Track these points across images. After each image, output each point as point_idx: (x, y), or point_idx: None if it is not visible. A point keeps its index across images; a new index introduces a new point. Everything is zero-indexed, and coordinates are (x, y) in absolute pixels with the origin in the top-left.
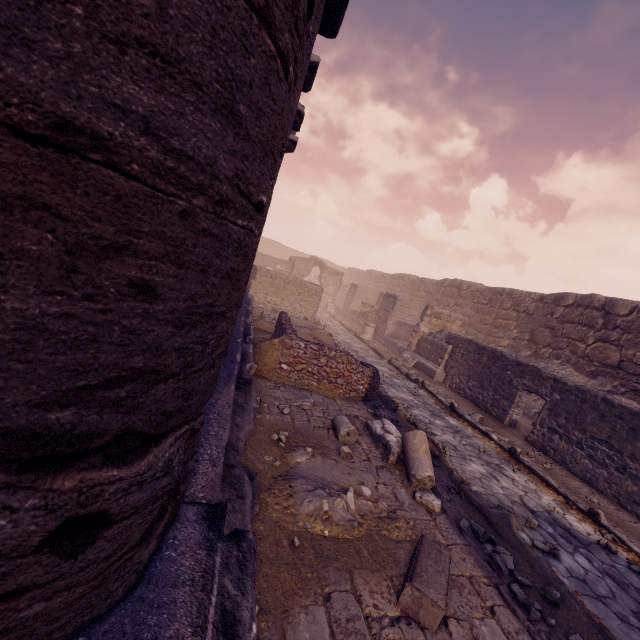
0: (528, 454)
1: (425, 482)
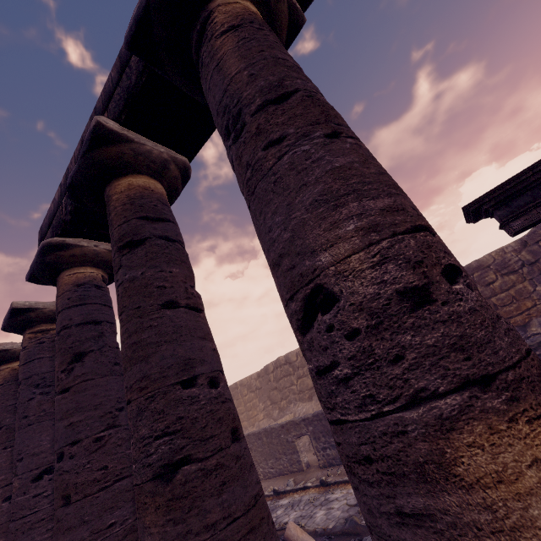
0: (328, 475)
1: None
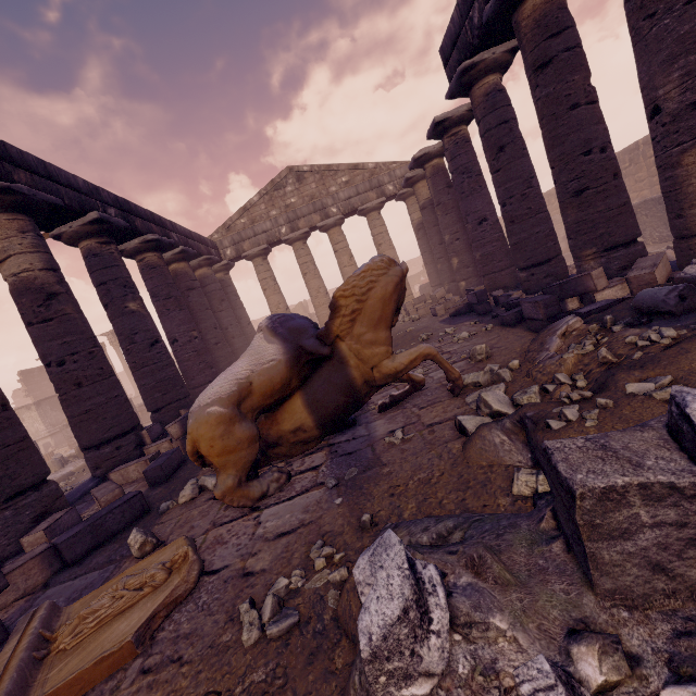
0: None
1: None
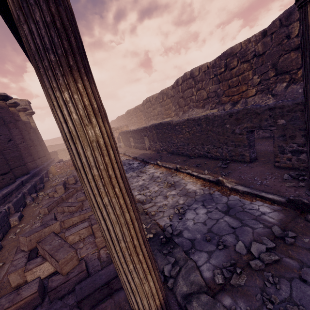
0: (130, 151)
1: None
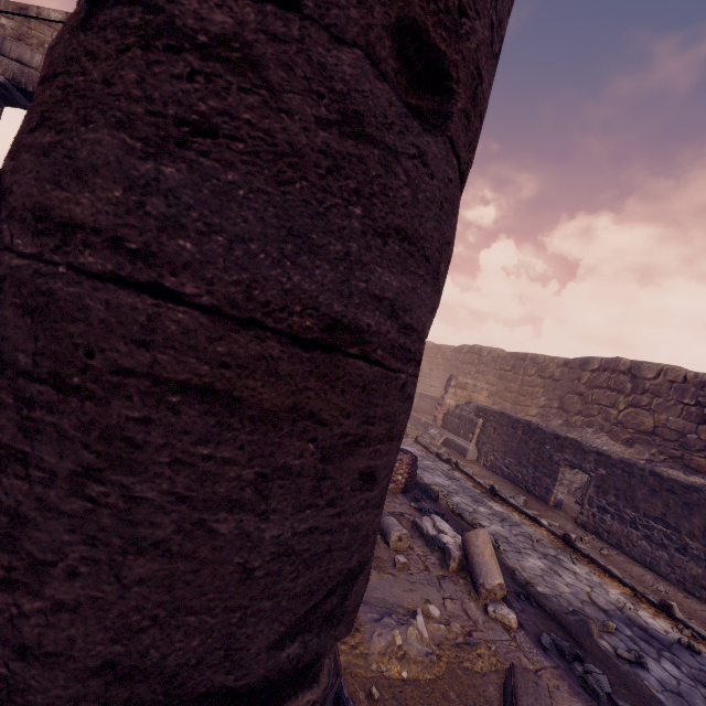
0: (582, 539)
1: (495, 592)
